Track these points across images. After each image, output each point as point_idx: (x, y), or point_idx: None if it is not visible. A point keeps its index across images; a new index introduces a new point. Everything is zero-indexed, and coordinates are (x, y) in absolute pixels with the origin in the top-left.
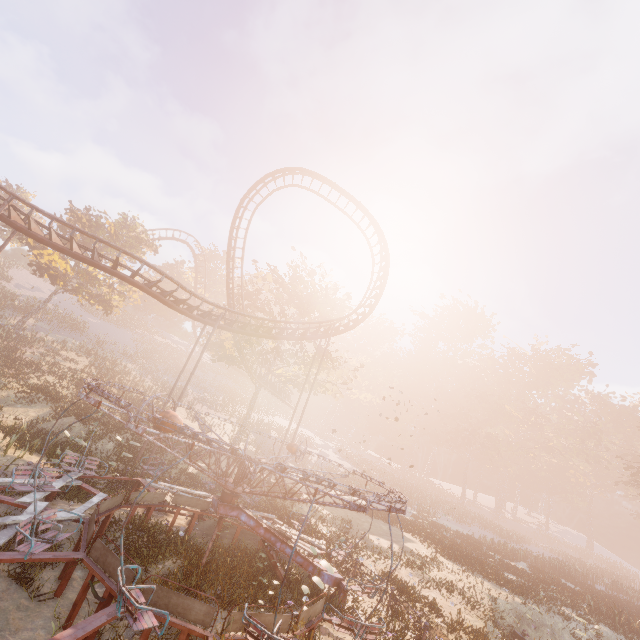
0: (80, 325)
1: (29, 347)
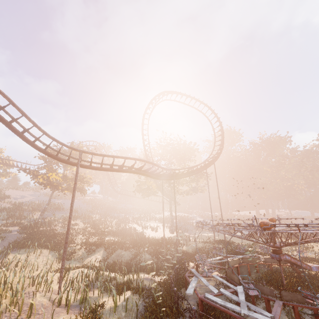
0: (60, 206)
1: (54, 226)
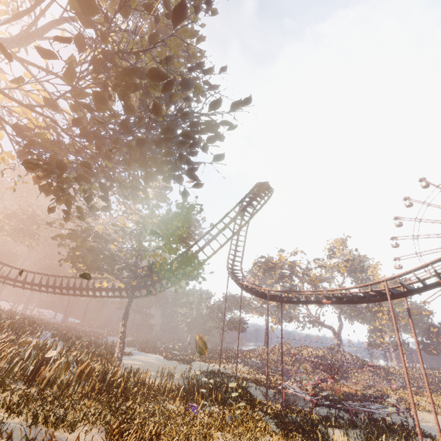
0: None
1: None
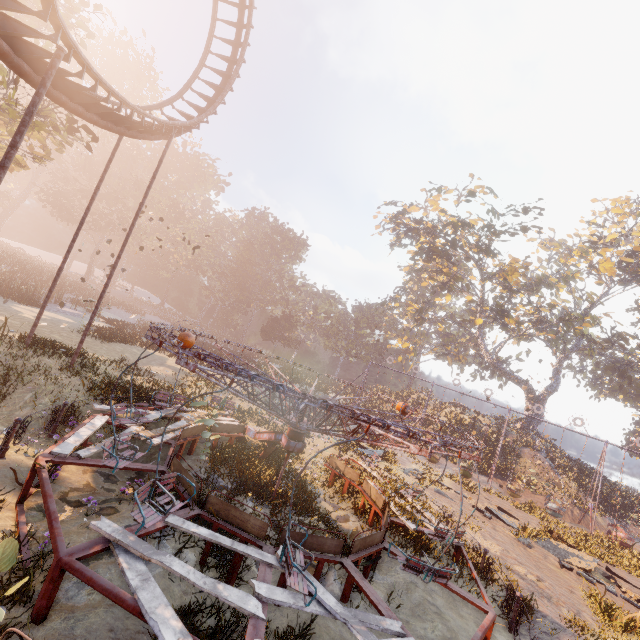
0: None
1: None
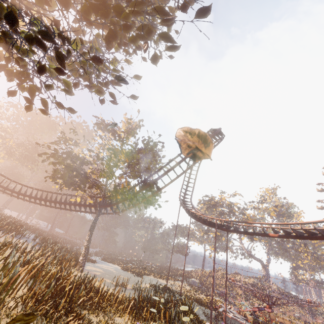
0: None
1: None
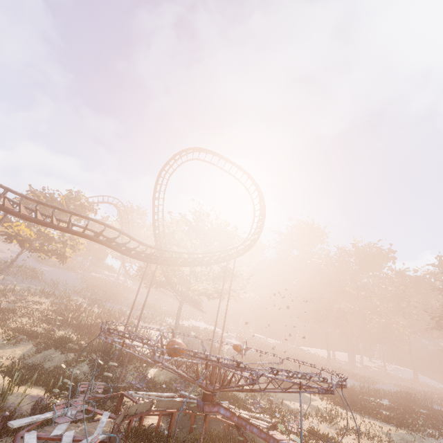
0: (38, 274)
1: (3, 297)
